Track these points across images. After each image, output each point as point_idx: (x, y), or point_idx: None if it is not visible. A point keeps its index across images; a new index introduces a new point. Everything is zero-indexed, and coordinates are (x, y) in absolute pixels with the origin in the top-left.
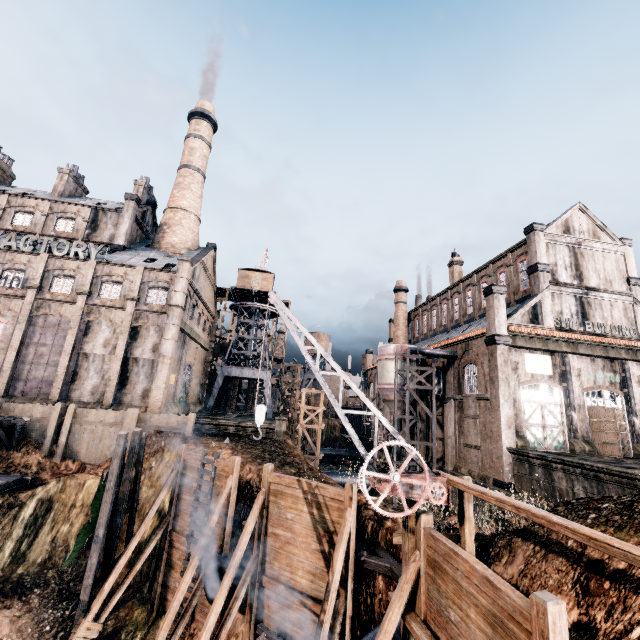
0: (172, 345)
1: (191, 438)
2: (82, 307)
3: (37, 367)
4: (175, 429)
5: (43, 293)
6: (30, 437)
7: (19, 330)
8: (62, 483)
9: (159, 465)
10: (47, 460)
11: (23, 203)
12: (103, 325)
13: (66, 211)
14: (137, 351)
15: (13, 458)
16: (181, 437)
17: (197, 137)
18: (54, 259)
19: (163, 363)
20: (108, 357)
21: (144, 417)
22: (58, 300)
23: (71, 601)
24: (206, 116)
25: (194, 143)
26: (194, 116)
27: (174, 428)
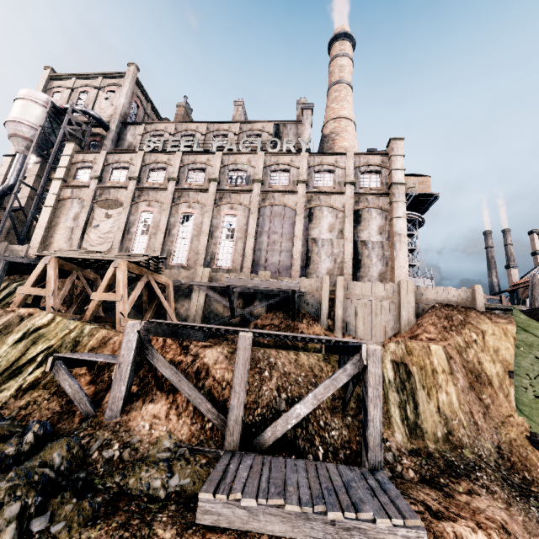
0: (405, 223)
1: (487, 313)
2: (303, 195)
3: (272, 253)
4: (459, 304)
5: (265, 187)
6: (303, 310)
7: (252, 220)
8: (403, 346)
9: (484, 337)
10: (329, 333)
11: (218, 128)
12: (324, 211)
13: (253, 129)
14: (363, 234)
15: (300, 328)
16: (476, 311)
17: (344, 55)
18: (269, 156)
19: (400, 242)
20: (335, 241)
21: (417, 290)
22: (280, 191)
23: (535, 498)
24: (348, 36)
25: (342, 61)
26: (337, 39)
27: (458, 302)
